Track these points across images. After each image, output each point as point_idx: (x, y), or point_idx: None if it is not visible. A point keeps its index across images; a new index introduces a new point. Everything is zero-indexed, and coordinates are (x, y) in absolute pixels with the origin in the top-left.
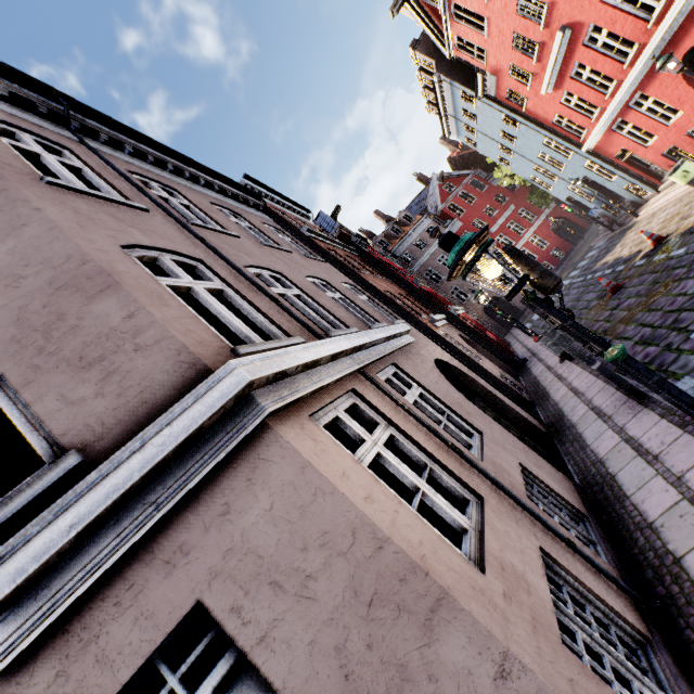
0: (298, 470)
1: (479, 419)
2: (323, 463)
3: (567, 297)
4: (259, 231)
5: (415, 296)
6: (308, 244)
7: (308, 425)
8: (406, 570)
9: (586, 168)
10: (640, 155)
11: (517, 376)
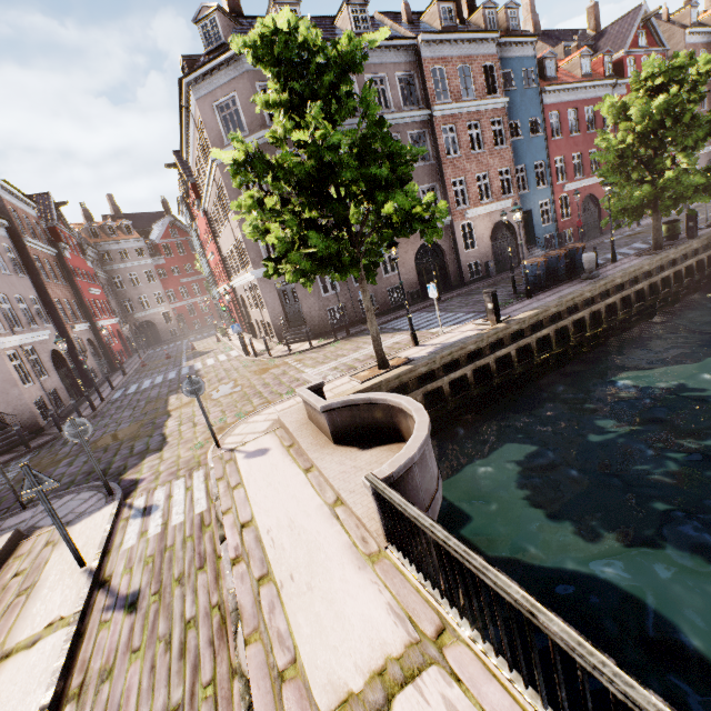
0: (2, 360)
1: (53, 373)
2: (7, 361)
3: (171, 349)
4: (2, 256)
5: (80, 303)
6: (23, 248)
7: (6, 353)
8: (14, 380)
9: (219, 297)
10: None
11: (109, 374)
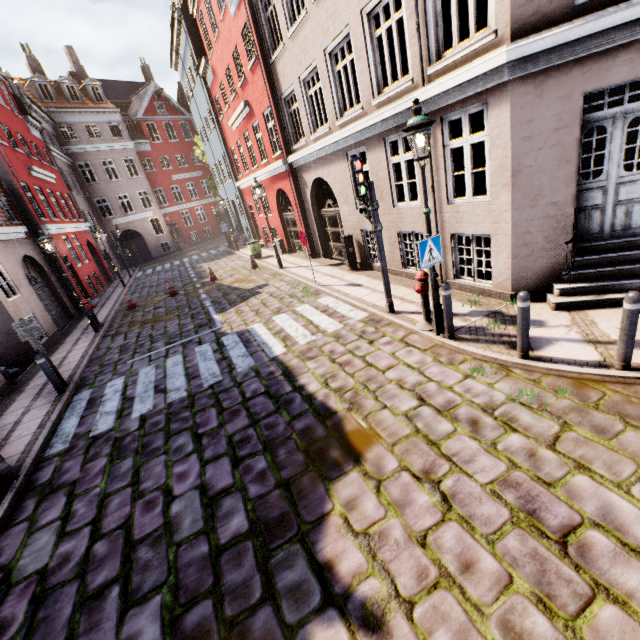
0: None
1: None
2: None
3: (170, 274)
4: None
5: (6, 188)
6: None
7: None
8: None
9: (236, 196)
10: (256, 217)
11: (73, 318)
